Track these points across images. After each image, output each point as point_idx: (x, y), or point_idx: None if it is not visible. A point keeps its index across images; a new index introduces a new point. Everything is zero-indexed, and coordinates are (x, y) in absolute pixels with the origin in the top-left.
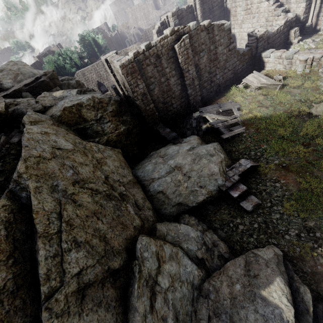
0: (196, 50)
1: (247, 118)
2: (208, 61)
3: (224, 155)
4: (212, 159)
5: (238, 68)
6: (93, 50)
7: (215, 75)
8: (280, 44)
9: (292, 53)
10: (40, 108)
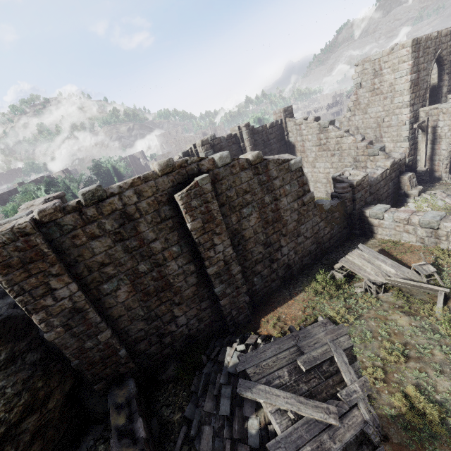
0: (232, 204)
1: (392, 413)
2: (261, 224)
3: None
4: None
5: (325, 234)
6: (111, 179)
7: (279, 248)
8: (388, 194)
9: (436, 217)
10: None
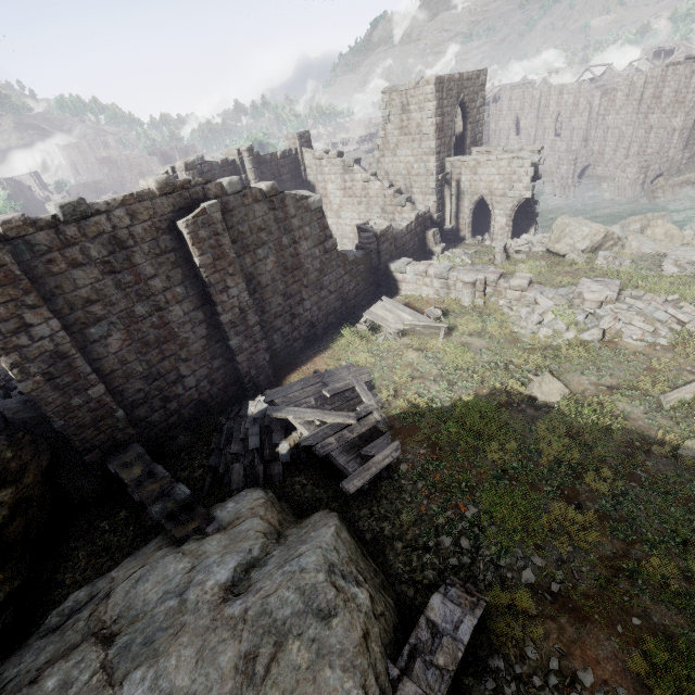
0: (245, 242)
1: (397, 413)
2: (279, 270)
3: (369, 585)
4: (328, 635)
5: (350, 289)
6: None
7: (301, 301)
8: (415, 251)
9: (447, 268)
10: None
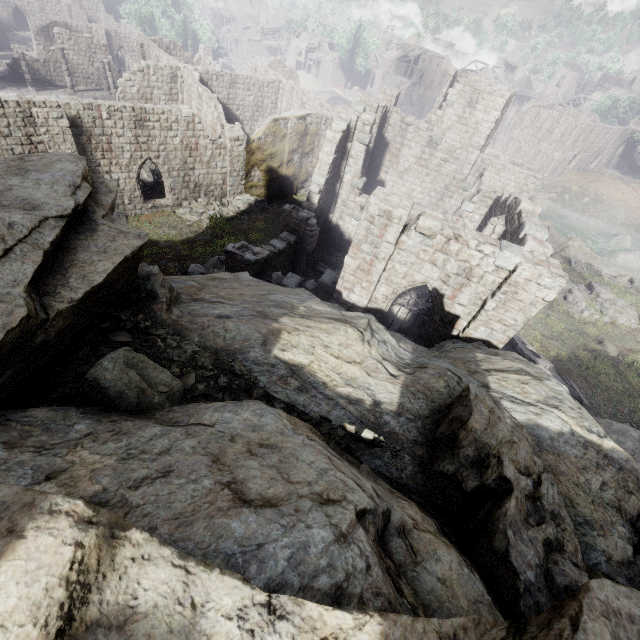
0: None
1: (552, 359)
2: None
3: None
4: None
5: None
6: None
7: None
8: None
9: None
10: (560, 501)
